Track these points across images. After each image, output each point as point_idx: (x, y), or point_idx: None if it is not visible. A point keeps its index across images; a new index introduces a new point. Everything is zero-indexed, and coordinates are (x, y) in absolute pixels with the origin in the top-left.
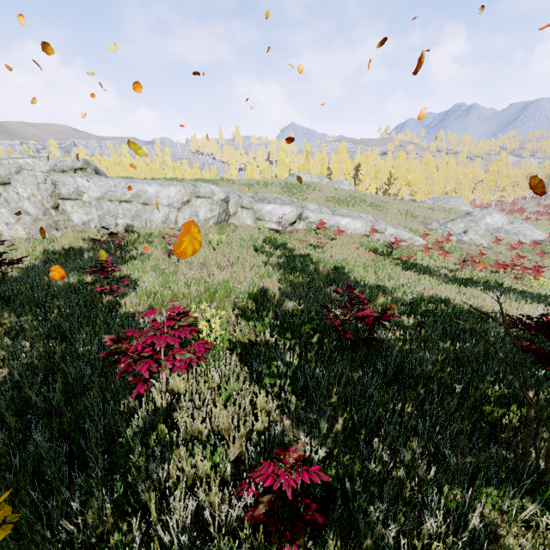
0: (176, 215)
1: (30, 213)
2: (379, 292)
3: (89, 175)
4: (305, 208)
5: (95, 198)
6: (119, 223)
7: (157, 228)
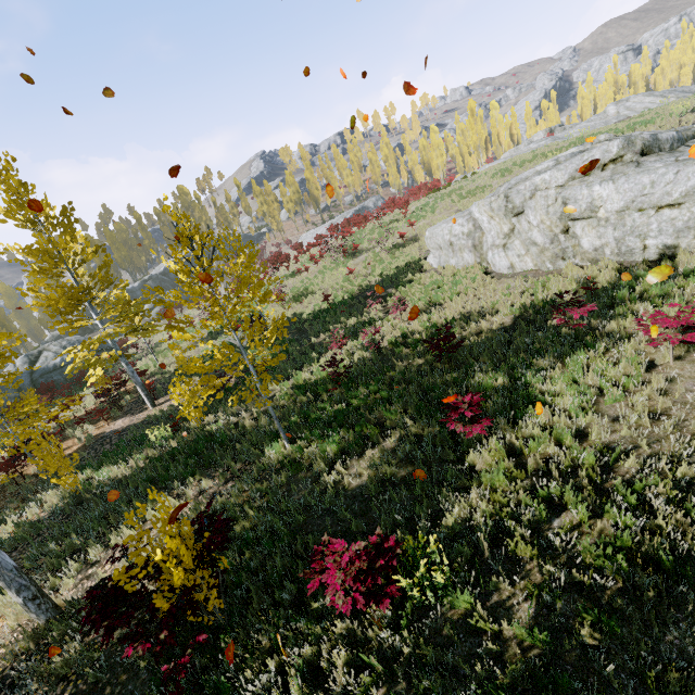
0: None
1: (537, 243)
2: None
3: (617, 173)
4: None
5: (615, 212)
6: (648, 244)
7: None
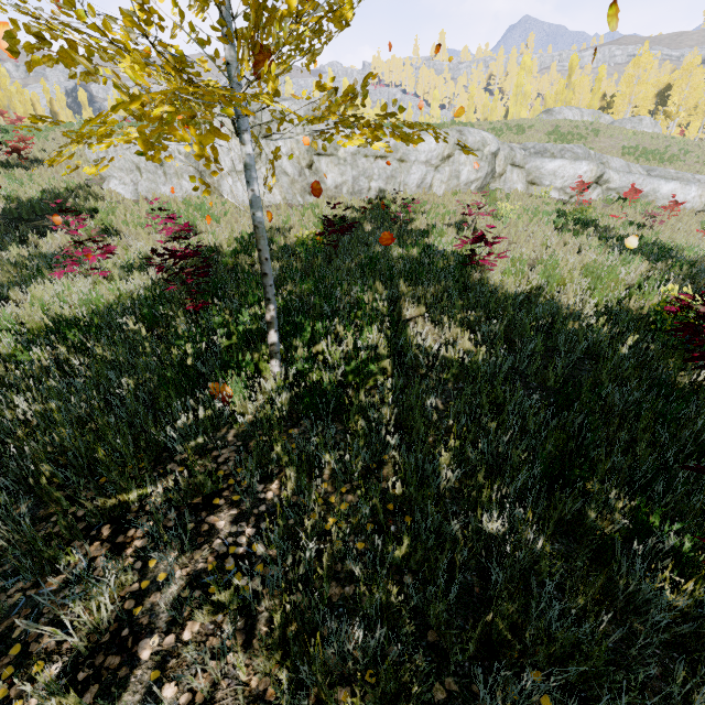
0: (432, 176)
1: (288, 173)
2: None
3: None
4: (605, 165)
5: (351, 154)
6: (371, 186)
7: (410, 194)
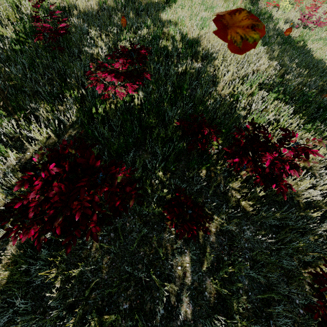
0: None
1: None
2: (151, 25)
3: None
4: None
5: None
6: None
7: None
